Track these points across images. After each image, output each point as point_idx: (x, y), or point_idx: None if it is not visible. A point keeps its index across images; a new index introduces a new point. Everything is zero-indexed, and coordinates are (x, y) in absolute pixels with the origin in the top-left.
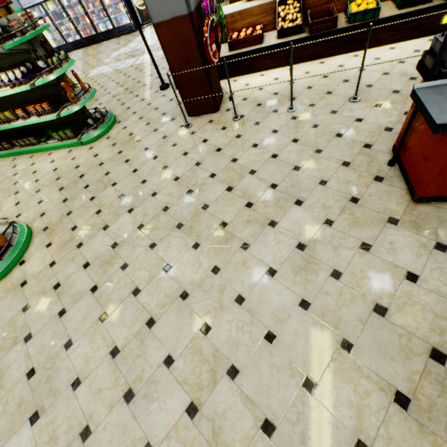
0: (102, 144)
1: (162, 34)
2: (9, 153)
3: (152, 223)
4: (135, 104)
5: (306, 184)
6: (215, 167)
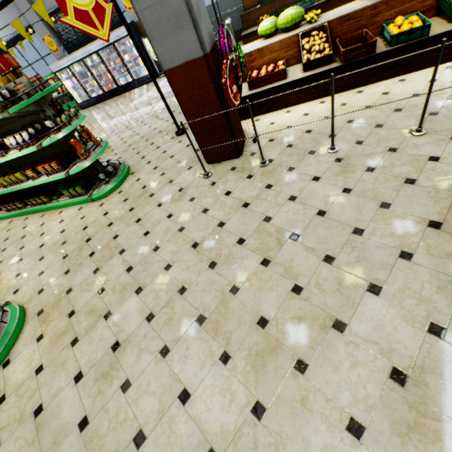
0: (113, 199)
1: (174, 81)
2: (22, 212)
3: (165, 313)
4: (150, 152)
5: (378, 257)
6: (243, 230)
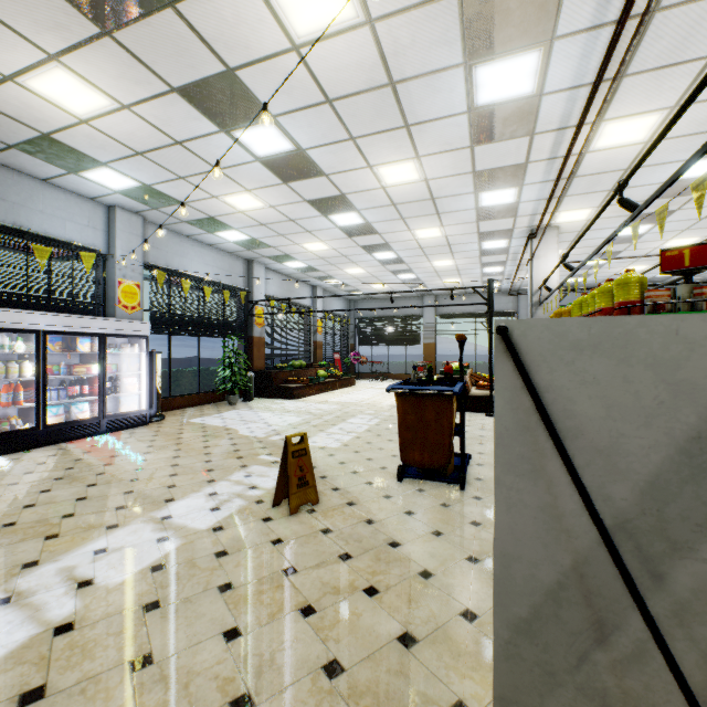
0: None
1: None
2: None
3: None
4: None
5: None
6: None
